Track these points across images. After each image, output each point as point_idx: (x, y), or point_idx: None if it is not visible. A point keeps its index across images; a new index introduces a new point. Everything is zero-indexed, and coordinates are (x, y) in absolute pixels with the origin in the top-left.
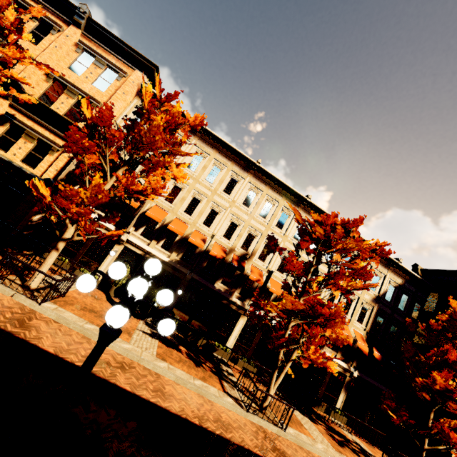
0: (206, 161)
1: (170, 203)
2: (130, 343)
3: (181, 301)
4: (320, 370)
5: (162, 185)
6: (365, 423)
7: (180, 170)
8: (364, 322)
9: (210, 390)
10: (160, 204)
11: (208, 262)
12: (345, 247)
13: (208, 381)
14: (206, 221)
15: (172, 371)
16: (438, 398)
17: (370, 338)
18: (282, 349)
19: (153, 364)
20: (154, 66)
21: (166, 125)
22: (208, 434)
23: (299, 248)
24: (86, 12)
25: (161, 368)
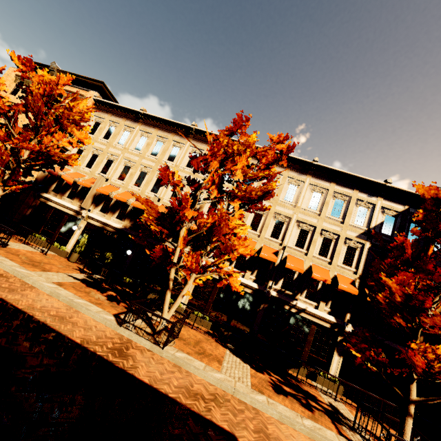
0: (149, 139)
1: (122, 181)
2: (31, 271)
3: (135, 263)
4: (299, 326)
5: (50, 139)
6: (358, 387)
7: (81, 132)
8: (354, 264)
9: (89, 307)
10: (113, 183)
11: (157, 224)
12: (231, 152)
13: (103, 306)
14: (154, 188)
15: (54, 289)
16: (409, 316)
17: (362, 280)
18: (171, 267)
19: (34, 281)
20: (101, 82)
21: (46, 93)
22: (20, 314)
23: (195, 171)
24: (54, 67)
25: (42, 284)
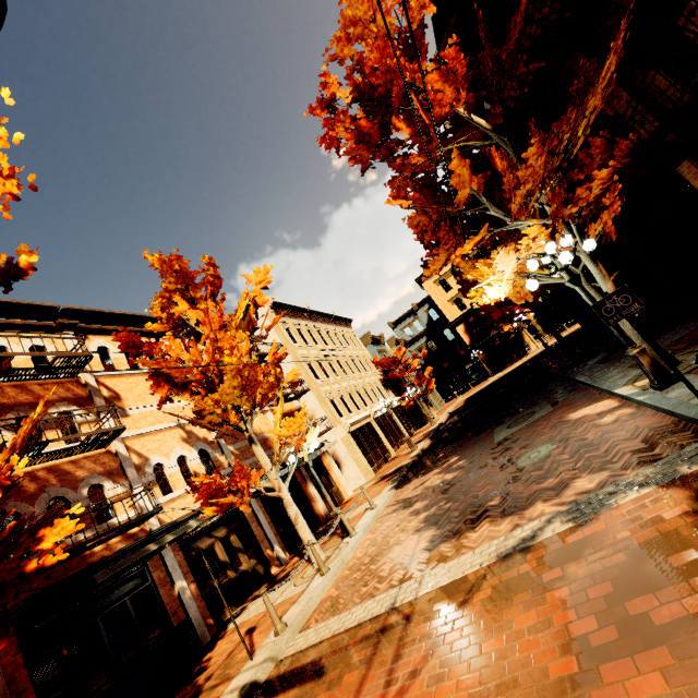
0: None
1: None
2: None
3: None
4: None
5: None
6: None
7: None
8: None
9: None
10: None
11: None
12: None
13: None
14: None
15: None
16: None
17: None
18: None
19: None
20: None
21: None
22: None
23: None
24: None
25: None
